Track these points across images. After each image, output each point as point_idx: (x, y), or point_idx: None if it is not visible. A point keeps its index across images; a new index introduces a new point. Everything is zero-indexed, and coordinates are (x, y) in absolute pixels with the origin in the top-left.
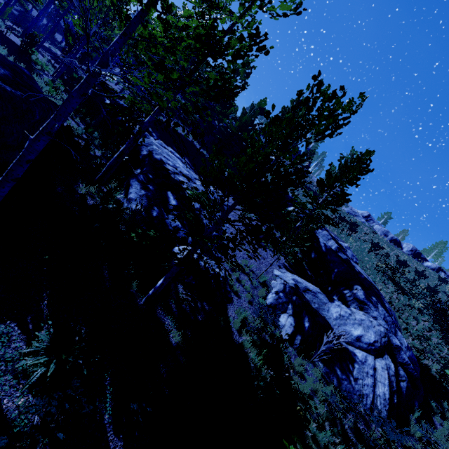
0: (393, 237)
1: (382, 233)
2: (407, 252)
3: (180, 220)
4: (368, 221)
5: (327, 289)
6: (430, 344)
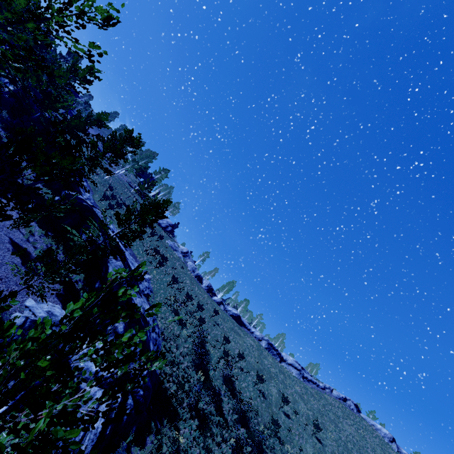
0: (198, 273)
1: (191, 269)
2: (204, 287)
3: None
4: (185, 257)
5: (96, 322)
6: (180, 367)
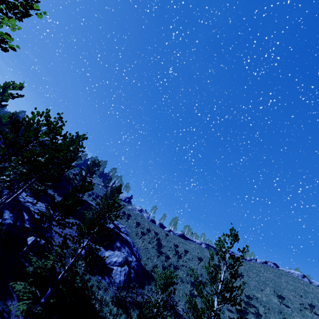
0: (151, 218)
1: (147, 217)
2: (158, 225)
3: (30, 225)
4: (141, 212)
5: (108, 247)
6: (153, 261)
